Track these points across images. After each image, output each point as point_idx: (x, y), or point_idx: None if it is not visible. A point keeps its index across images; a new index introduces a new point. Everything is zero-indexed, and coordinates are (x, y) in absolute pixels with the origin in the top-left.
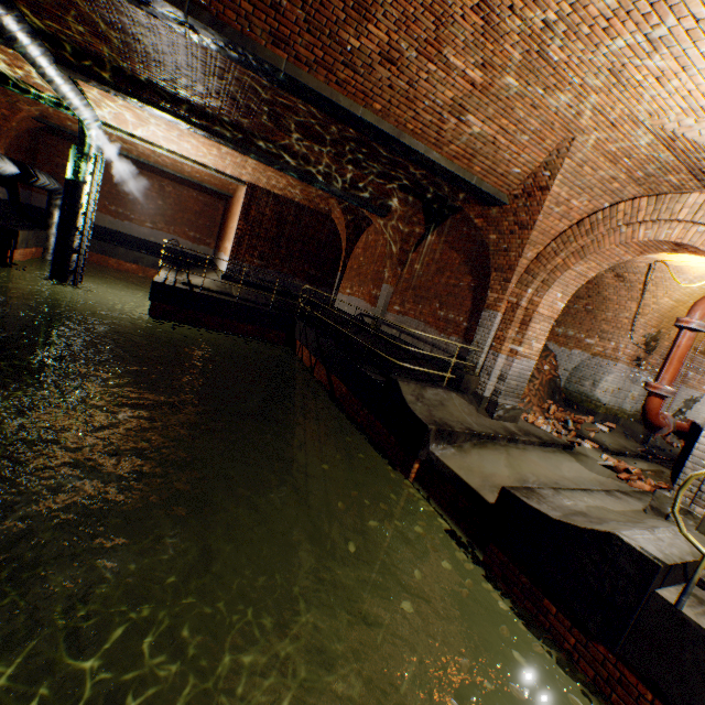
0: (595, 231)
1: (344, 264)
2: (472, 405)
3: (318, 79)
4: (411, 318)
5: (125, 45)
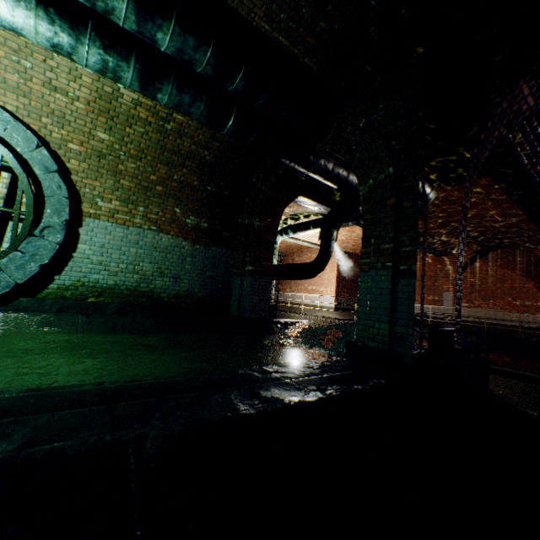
0: None
1: None
2: None
3: None
4: (485, 309)
5: None
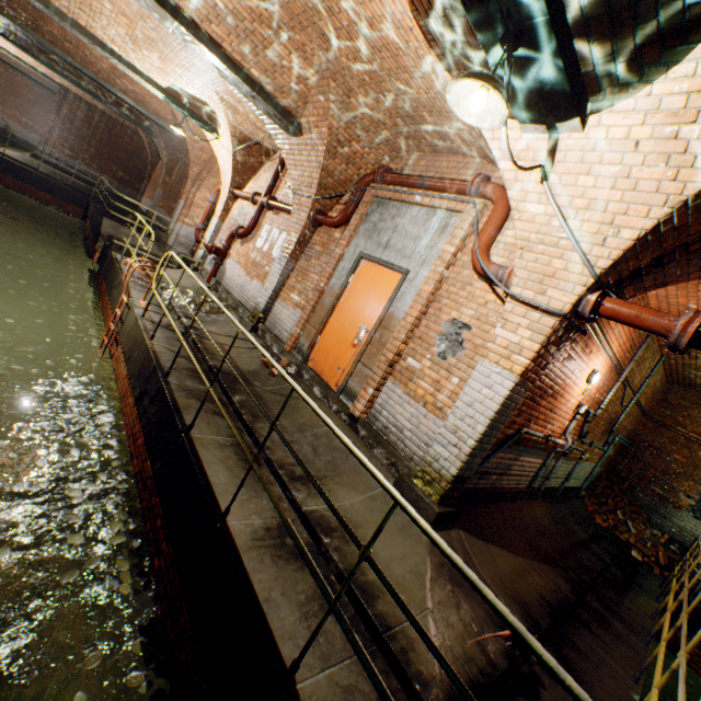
0: (213, 161)
1: (150, 176)
2: (158, 247)
3: (41, 37)
4: (163, 210)
5: None
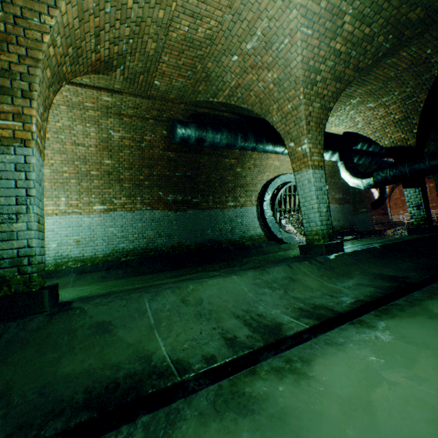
0: None
1: (388, 204)
2: None
3: None
4: None
5: None
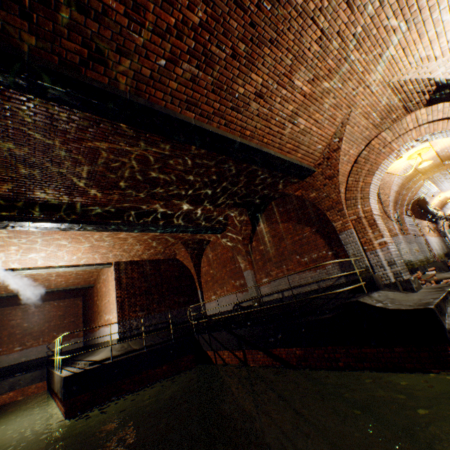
0: (369, 159)
1: (199, 283)
2: (396, 292)
3: (213, 126)
4: (283, 278)
5: (32, 178)
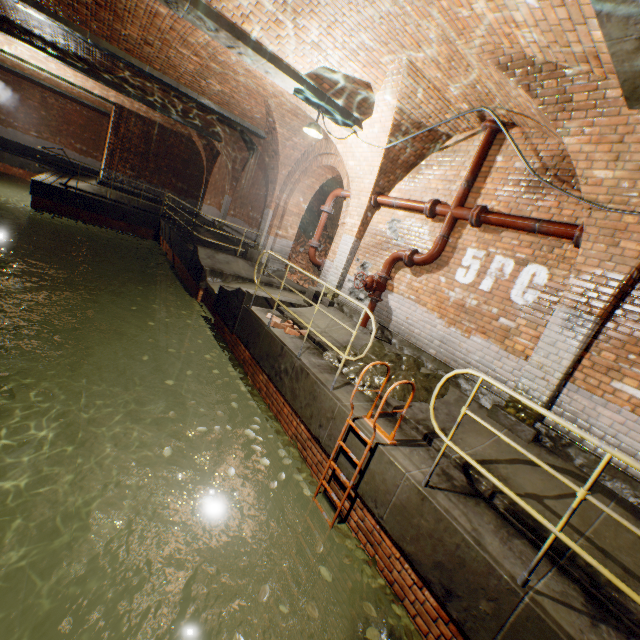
0: (309, 159)
1: (206, 181)
2: (252, 268)
3: (115, 47)
4: (238, 219)
5: None
